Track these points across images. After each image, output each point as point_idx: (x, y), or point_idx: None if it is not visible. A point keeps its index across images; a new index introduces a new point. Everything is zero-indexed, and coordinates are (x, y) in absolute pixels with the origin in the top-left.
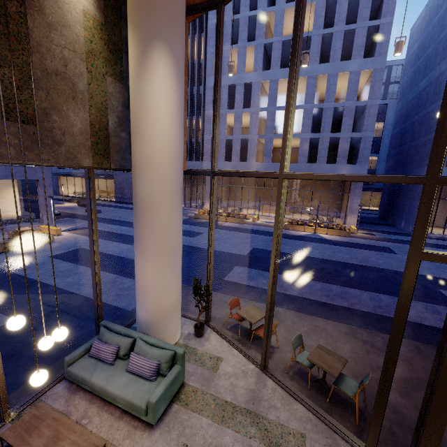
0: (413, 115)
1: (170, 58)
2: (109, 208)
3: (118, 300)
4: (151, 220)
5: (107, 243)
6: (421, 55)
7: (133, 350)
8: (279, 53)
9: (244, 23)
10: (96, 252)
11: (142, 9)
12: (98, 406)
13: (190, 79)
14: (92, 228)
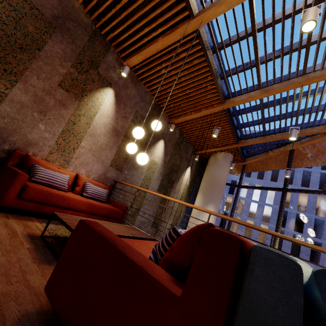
0: None
1: (214, 209)
2: None
3: None
4: None
5: None
6: None
7: None
8: None
9: None
10: None
11: (208, 190)
12: None
13: None
14: None
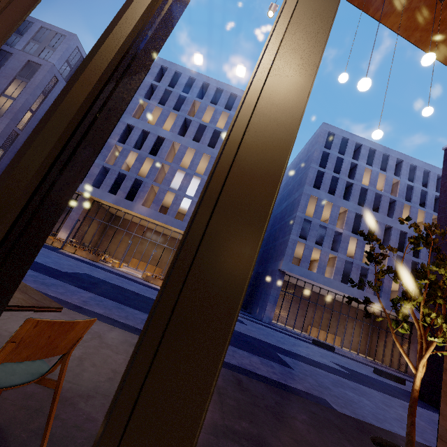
0: (276, 224)
1: None
2: None
3: None
4: None
5: None
6: (285, 188)
7: None
8: (195, 129)
9: (175, 96)
10: None
11: None
12: None
13: None
14: None
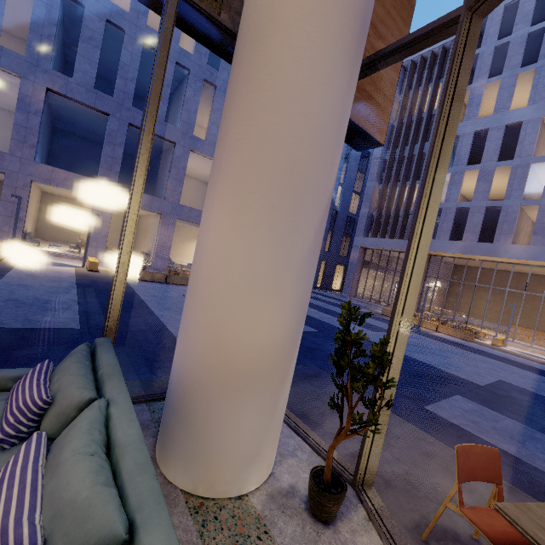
0: None
1: None
2: None
3: None
4: (253, 68)
5: None
6: None
7: None
8: None
9: (517, 44)
10: (136, 172)
11: None
12: None
13: (412, 136)
14: (144, 118)
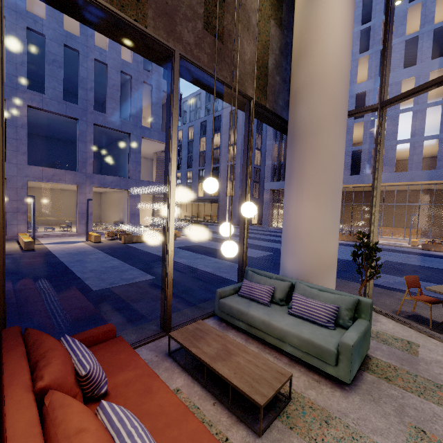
0: None
1: None
2: (213, 226)
3: None
4: (314, 146)
5: (218, 244)
6: None
7: (287, 300)
8: (401, 54)
9: (355, 38)
10: (248, 188)
11: None
12: (257, 347)
13: None
14: (247, 162)
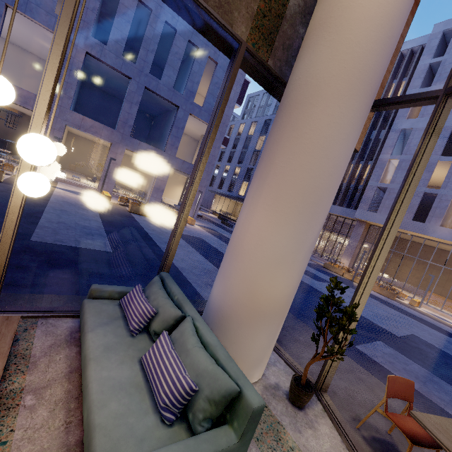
0: None
1: None
2: None
3: (204, 288)
4: (299, 122)
5: (224, 244)
6: None
7: None
8: None
9: None
10: (199, 166)
11: None
12: (67, 391)
13: (371, 123)
14: (209, 131)
